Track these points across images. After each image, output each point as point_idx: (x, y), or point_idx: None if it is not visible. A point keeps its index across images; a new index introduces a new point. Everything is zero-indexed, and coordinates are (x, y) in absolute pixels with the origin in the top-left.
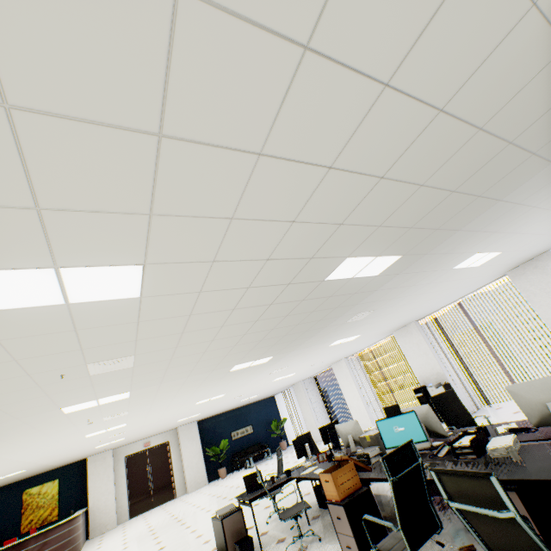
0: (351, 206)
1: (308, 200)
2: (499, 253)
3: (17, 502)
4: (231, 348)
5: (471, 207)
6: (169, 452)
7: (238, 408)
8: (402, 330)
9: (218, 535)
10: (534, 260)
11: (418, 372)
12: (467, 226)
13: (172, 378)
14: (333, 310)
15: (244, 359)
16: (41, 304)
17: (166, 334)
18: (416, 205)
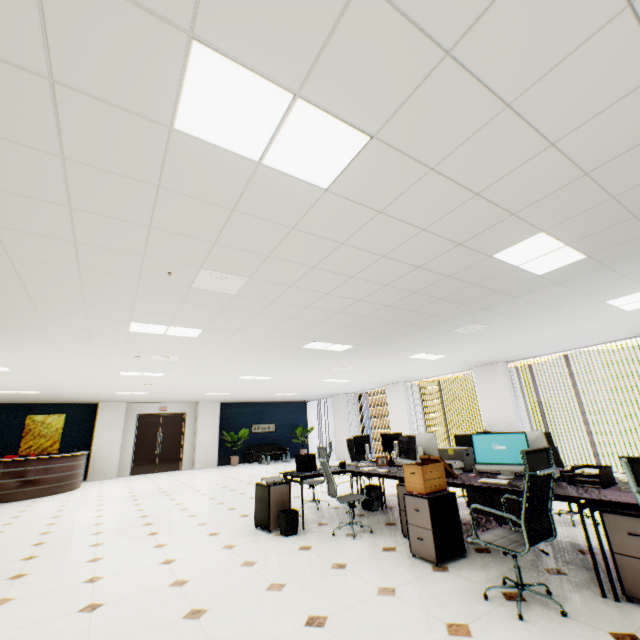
0: (621, 148)
1: (596, 115)
2: None
3: (19, 424)
4: (331, 314)
5: None
6: (184, 424)
7: (265, 402)
8: (485, 367)
9: (260, 501)
10: None
11: (488, 416)
12: None
13: (250, 330)
14: (458, 307)
15: (327, 336)
16: (237, 150)
17: (299, 262)
18: None
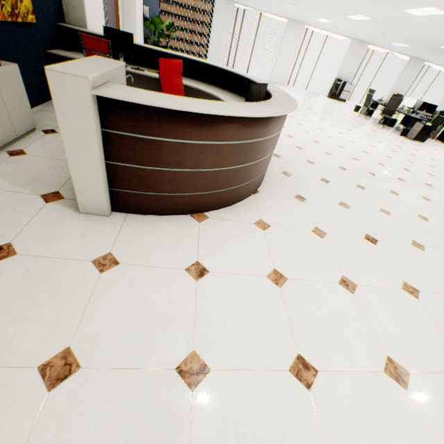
0: None
1: None
2: None
3: None
4: None
5: None
6: None
7: None
8: (360, 43)
9: (423, 132)
10: (420, 61)
11: (342, 71)
12: None
13: None
14: None
15: None
16: None
17: None
18: None
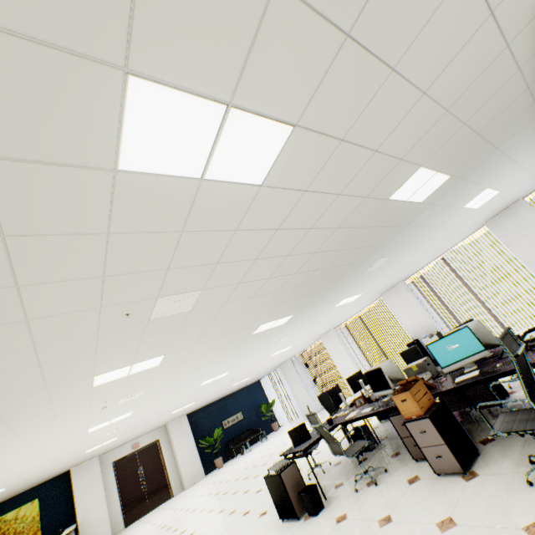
0: (467, 83)
1: (451, 61)
2: (497, 193)
3: None
4: (273, 295)
5: (522, 116)
6: (160, 450)
7: (225, 396)
8: (390, 291)
9: (275, 492)
10: (508, 209)
11: (409, 328)
12: (504, 146)
13: (207, 337)
14: (367, 250)
15: (271, 316)
16: (181, 173)
17: (243, 259)
18: (499, 100)
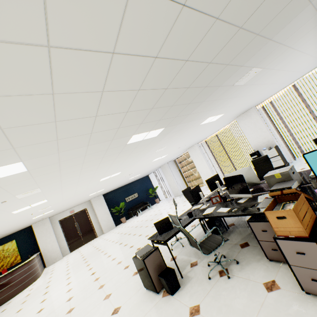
0: None
1: None
2: None
3: None
4: (134, 95)
5: None
6: (87, 214)
7: (127, 184)
8: (243, 115)
9: (141, 271)
10: None
11: (253, 143)
12: None
13: (70, 145)
14: (251, 41)
15: (141, 126)
16: None
17: None
18: None
